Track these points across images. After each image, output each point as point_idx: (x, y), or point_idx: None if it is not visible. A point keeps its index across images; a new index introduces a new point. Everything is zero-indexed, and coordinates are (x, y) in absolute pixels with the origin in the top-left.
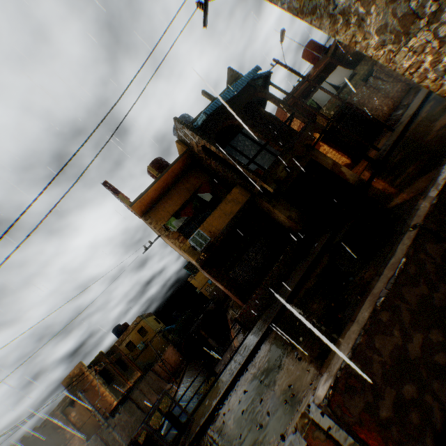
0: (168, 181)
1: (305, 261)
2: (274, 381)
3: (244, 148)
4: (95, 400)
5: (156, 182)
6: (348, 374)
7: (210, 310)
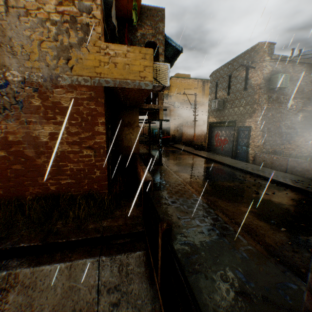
0: None
1: (158, 172)
2: (280, 204)
3: None
4: None
5: None
6: None
7: None
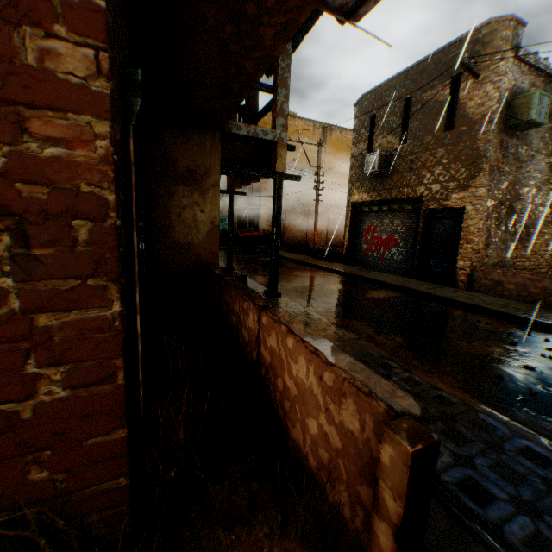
0: None
1: None
2: None
3: None
4: None
5: None
6: None
7: None
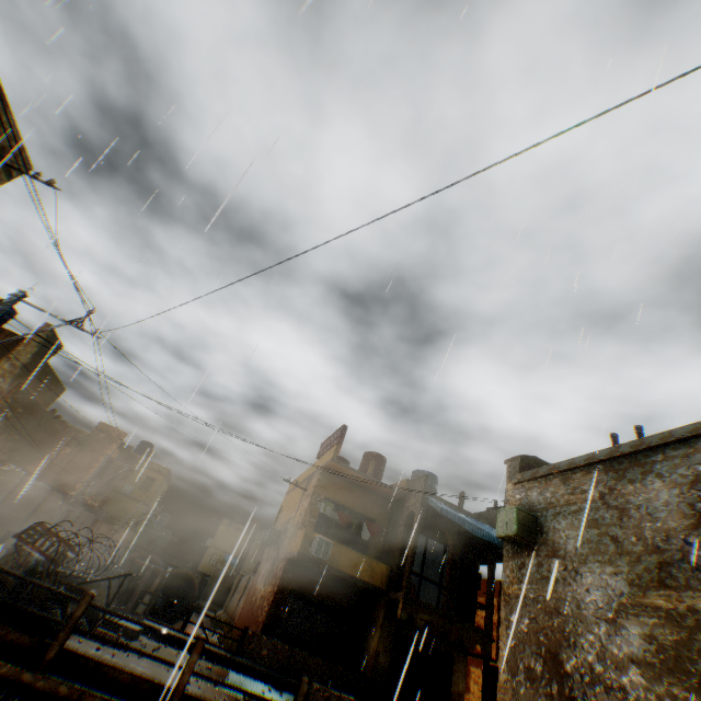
0: (367, 484)
1: None
2: None
3: (434, 553)
4: (81, 468)
5: (363, 475)
6: (331, 694)
7: (195, 579)
